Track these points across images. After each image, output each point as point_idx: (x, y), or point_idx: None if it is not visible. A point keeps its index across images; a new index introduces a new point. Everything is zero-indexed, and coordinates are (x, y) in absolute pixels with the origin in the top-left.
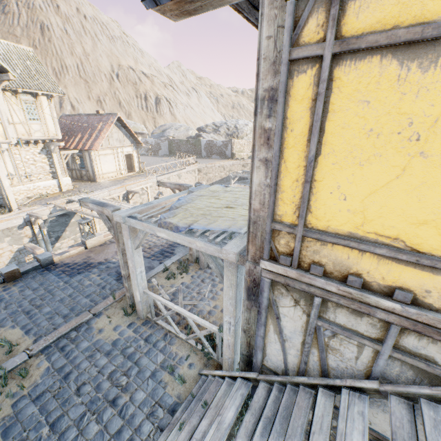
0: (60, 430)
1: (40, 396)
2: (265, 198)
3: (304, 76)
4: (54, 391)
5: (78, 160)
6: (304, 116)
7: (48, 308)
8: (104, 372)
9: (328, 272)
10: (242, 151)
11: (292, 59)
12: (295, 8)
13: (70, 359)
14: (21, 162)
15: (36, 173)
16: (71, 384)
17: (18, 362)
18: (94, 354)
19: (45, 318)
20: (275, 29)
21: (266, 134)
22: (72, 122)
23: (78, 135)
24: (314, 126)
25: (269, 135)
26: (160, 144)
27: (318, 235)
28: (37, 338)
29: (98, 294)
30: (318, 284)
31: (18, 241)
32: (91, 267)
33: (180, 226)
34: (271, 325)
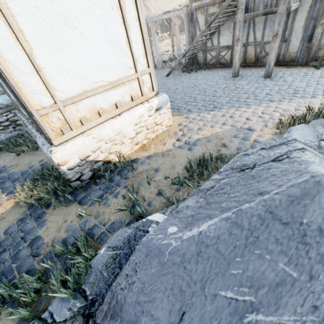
0: None
1: None
2: None
3: None
4: None
5: None
6: None
7: None
8: None
9: None
10: None
11: None
12: None
13: None
14: None
15: None
16: None
17: None
18: None
19: None
20: None
21: None
22: None
23: None
24: None
25: None
26: None
27: None
28: None
29: None
30: (205, 2)
31: None
32: None
33: (170, 10)
34: (197, 29)
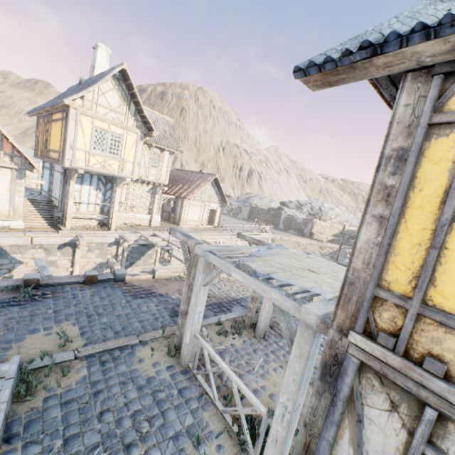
0: (70, 450)
1: (69, 402)
2: (371, 258)
3: (444, 139)
4: (81, 403)
5: (172, 204)
6: (439, 177)
7: (106, 318)
8: (130, 407)
9: (452, 375)
10: (323, 233)
11: (432, 123)
12: (442, 82)
13: (106, 377)
14: (132, 195)
15: (138, 206)
16: (97, 404)
17: (66, 358)
18: (128, 382)
19: (101, 326)
20: (415, 98)
21: (386, 191)
22: (179, 174)
23: (179, 185)
24: (453, 188)
25: (390, 192)
26: (242, 208)
27: (442, 317)
28: (87, 343)
29: (150, 323)
30: (434, 389)
31: (104, 256)
32: (152, 296)
33: (258, 271)
34: (346, 429)
